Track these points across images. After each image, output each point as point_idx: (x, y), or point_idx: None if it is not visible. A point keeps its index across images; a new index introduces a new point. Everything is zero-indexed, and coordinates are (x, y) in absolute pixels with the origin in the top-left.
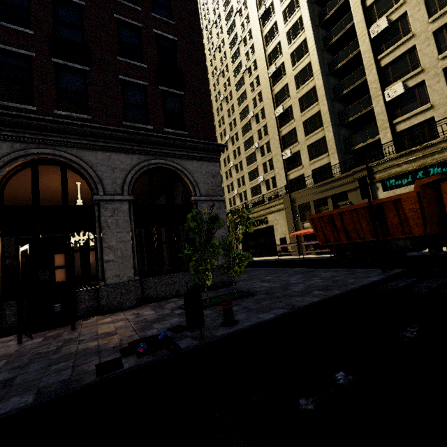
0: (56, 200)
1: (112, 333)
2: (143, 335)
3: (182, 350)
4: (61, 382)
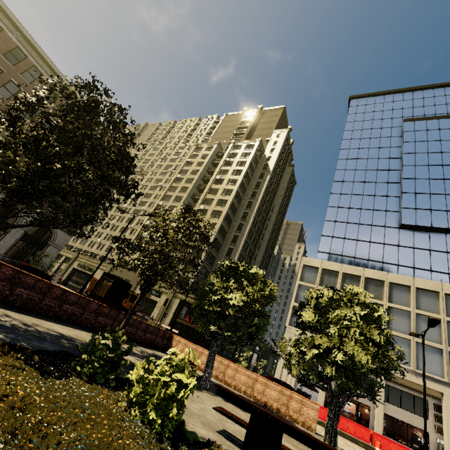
0: None
1: None
2: None
3: None
4: None
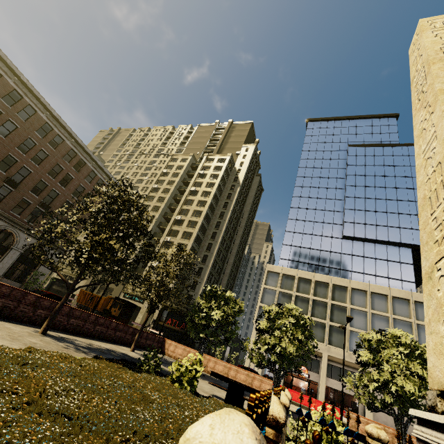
0: None
1: None
2: None
3: None
4: None
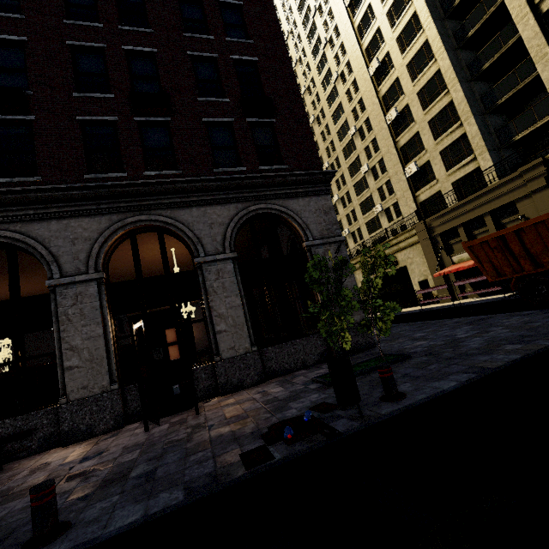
0: (152, 273)
1: (243, 416)
2: (282, 417)
3: (342, 434)
4: (207, 475)
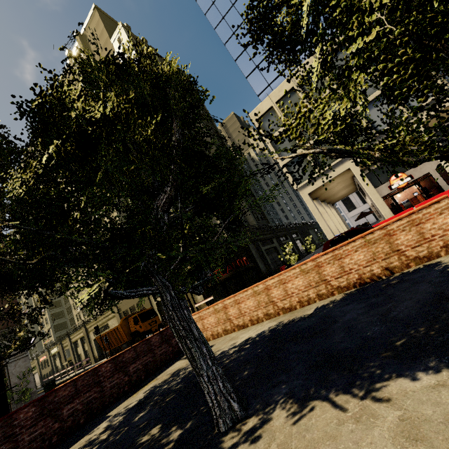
0: None
1: None
2: None
3: None
4: None
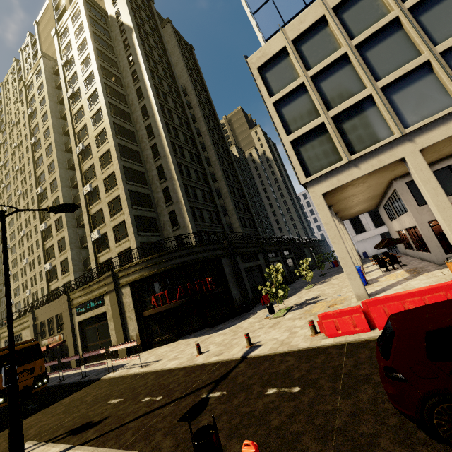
0: None
1: None
2: None
3: None
4: None
